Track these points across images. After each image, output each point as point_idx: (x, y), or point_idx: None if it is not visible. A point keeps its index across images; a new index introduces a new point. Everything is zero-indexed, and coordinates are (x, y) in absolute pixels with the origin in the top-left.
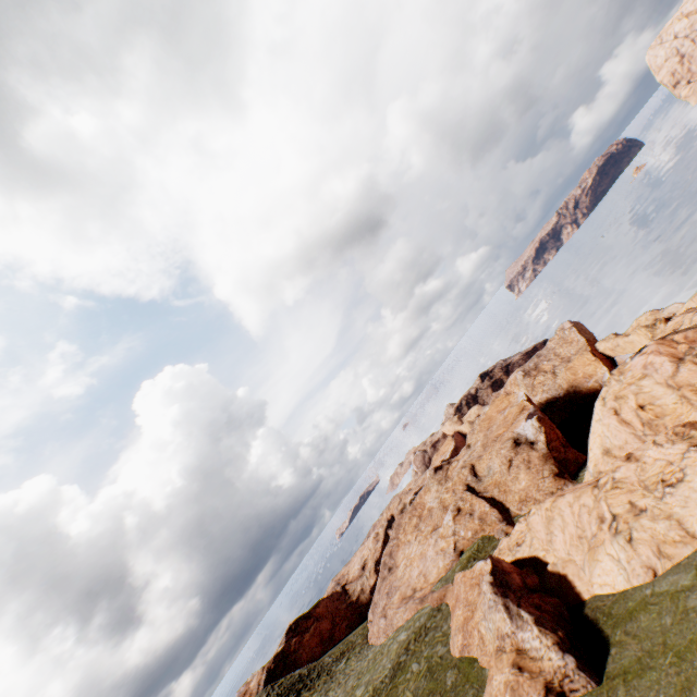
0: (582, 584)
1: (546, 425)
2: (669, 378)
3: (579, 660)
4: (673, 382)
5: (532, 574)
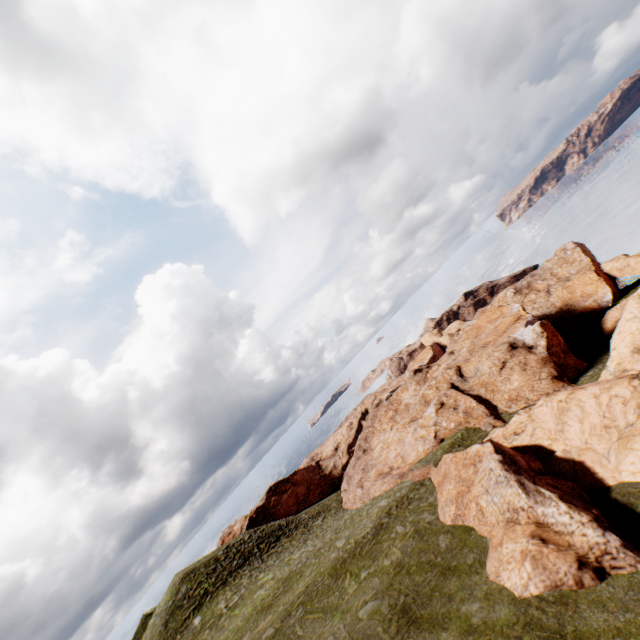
0: (605, 471)
1: (549, 331)
2: None
3: (622, 540)
4: None
5: (534, 460)
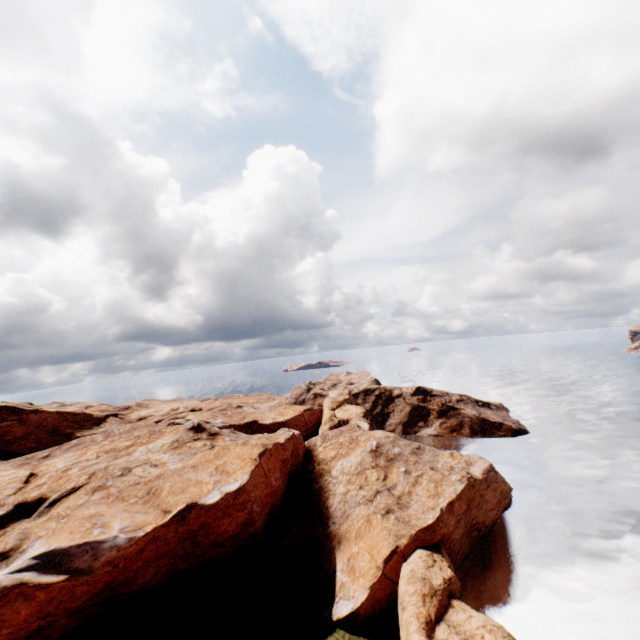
0: None
1: None
2: None
3: None
4: None
5: None
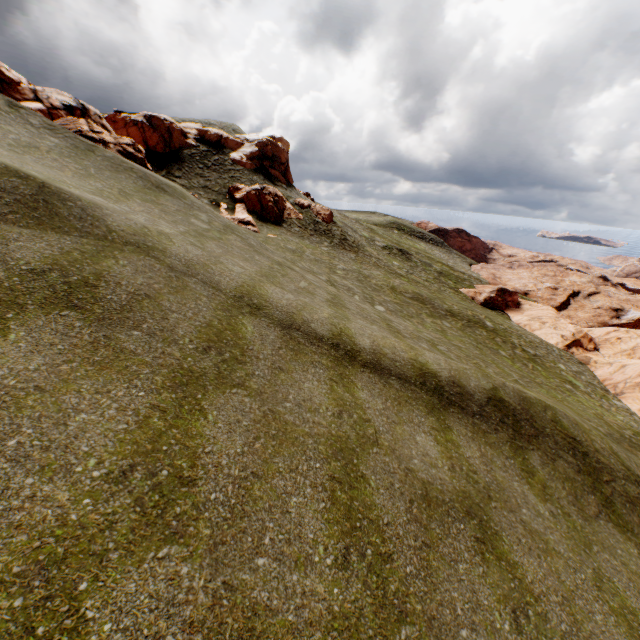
0: (512, 315)
1: (635, 323)
2: None
3: (483, 304)
4: (636, 349)
5: (514, 307)
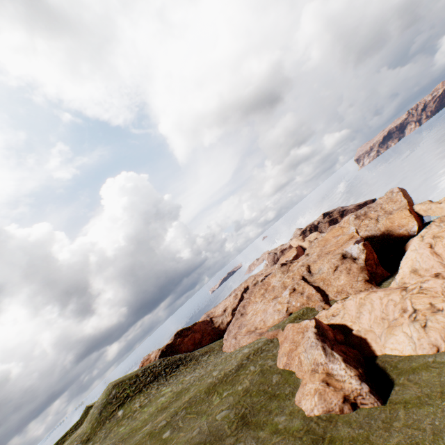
0: (377, 346)
1: (368, 249)
2: None
3: (371, 388)
4: None
5: (340, 334)
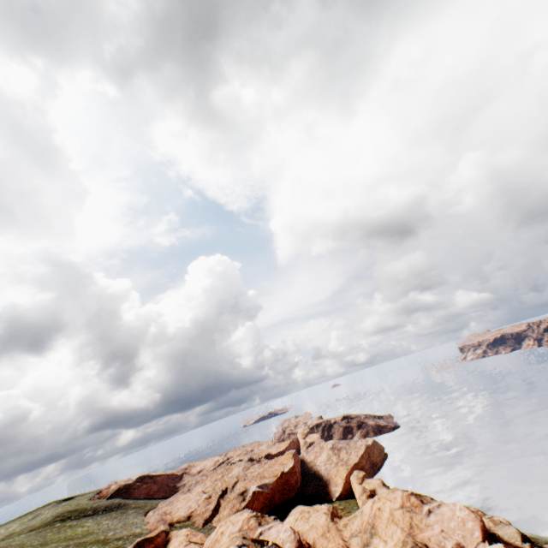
0: None
1: (253, 497)
2: (232, 532)
3: None
4: (230, 535)
5: None
